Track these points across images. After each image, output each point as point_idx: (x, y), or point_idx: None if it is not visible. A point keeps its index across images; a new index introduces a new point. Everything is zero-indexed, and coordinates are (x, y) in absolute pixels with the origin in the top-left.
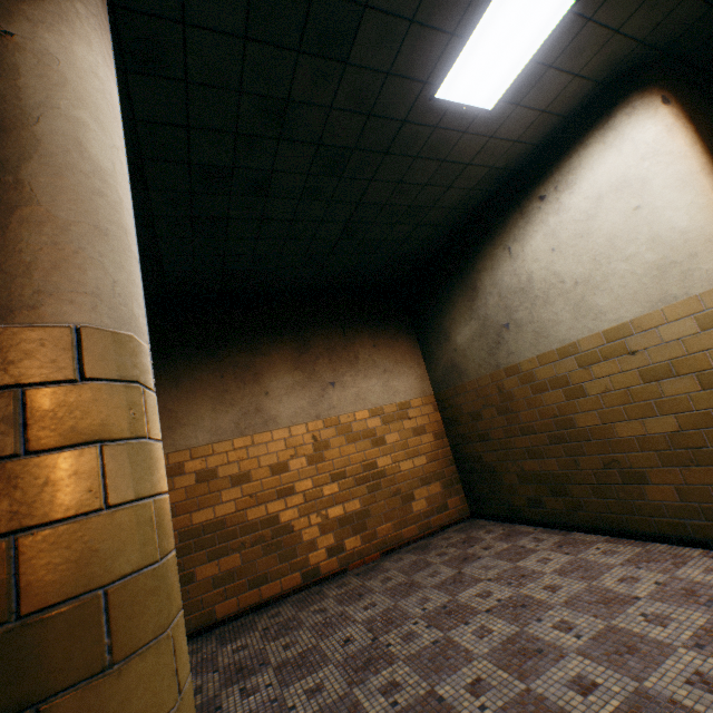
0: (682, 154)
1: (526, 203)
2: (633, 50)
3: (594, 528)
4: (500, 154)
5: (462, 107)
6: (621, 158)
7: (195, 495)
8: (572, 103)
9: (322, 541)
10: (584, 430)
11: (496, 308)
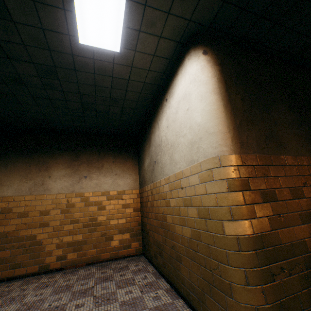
0: (205, 81)
1: (163, 102)
2: (188, 25)
3: (168, 279)
4: (144, 76)
5: (101, 49)
6: (185, 82)
7: None
8: (169, 52)
9: (55, 252)
10: (168, 224)
11: (153, 152)
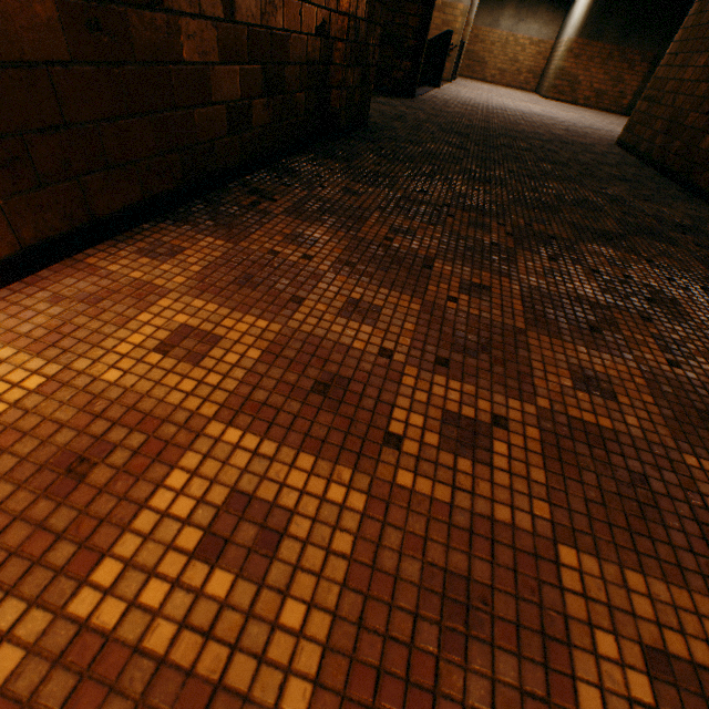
0: None
1: None
2: None
3: (538, 94)
4: None
5: None
6: None
7: (471, 41)
8: None
9: (491, 72)
10: (550, 67)
11: (569, 17)
